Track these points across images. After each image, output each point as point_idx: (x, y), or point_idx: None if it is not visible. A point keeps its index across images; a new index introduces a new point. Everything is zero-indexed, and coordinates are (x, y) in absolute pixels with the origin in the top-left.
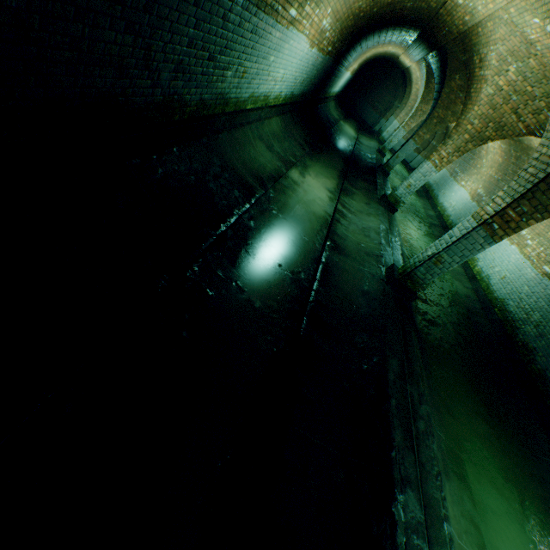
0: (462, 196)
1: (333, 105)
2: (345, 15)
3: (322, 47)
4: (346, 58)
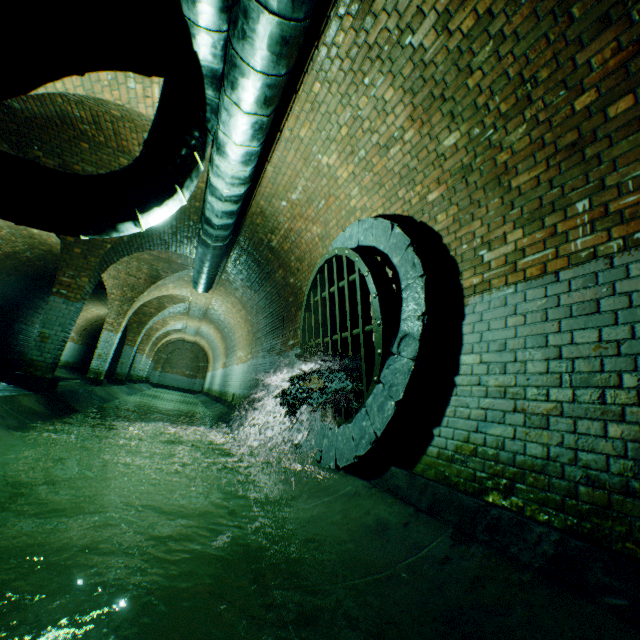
0: (220, 372)
1: (62, 370)
2: None
3: None
4: (27, 317)
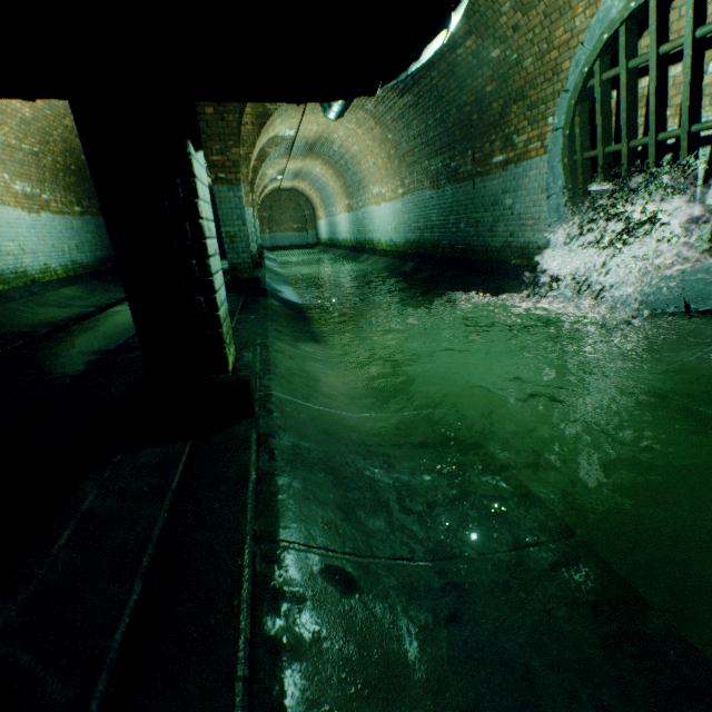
0: (344, 218)
1: None
2: (46, 174)
3: (59, 210)
4: None
